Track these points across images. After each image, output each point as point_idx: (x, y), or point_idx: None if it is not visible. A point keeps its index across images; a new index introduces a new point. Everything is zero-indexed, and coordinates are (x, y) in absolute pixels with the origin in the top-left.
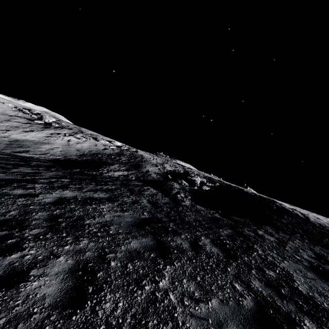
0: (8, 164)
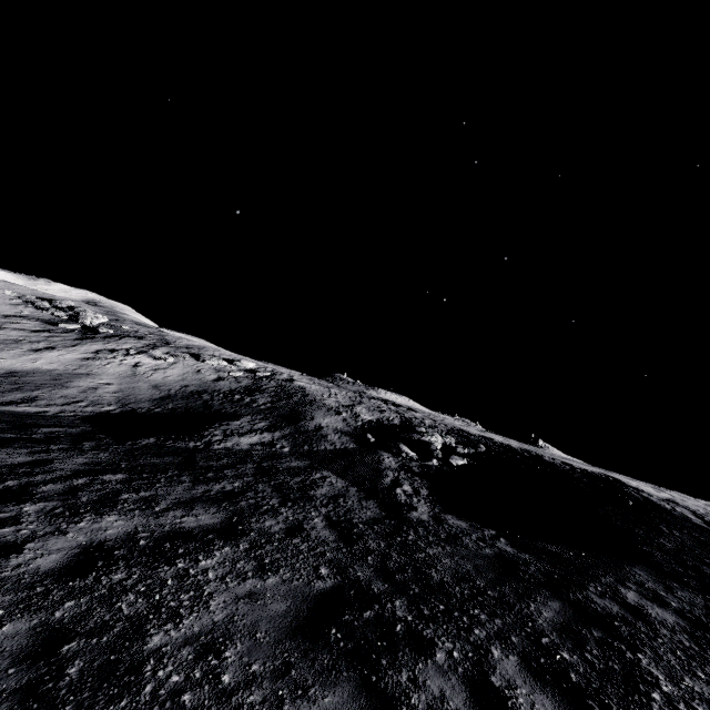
0: None
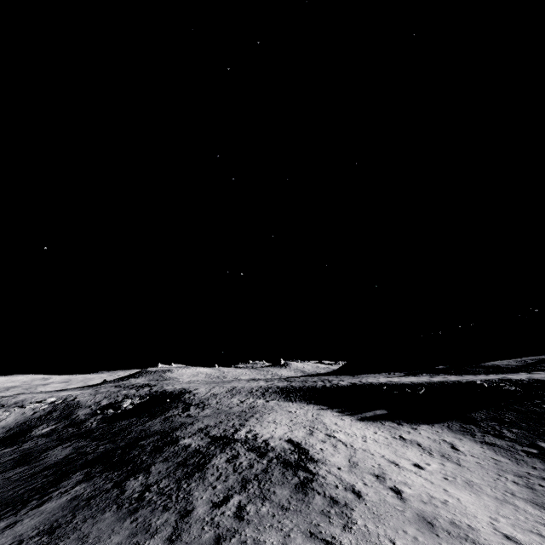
0: None
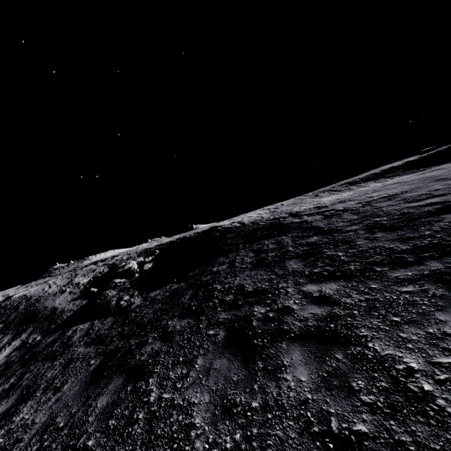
0: None
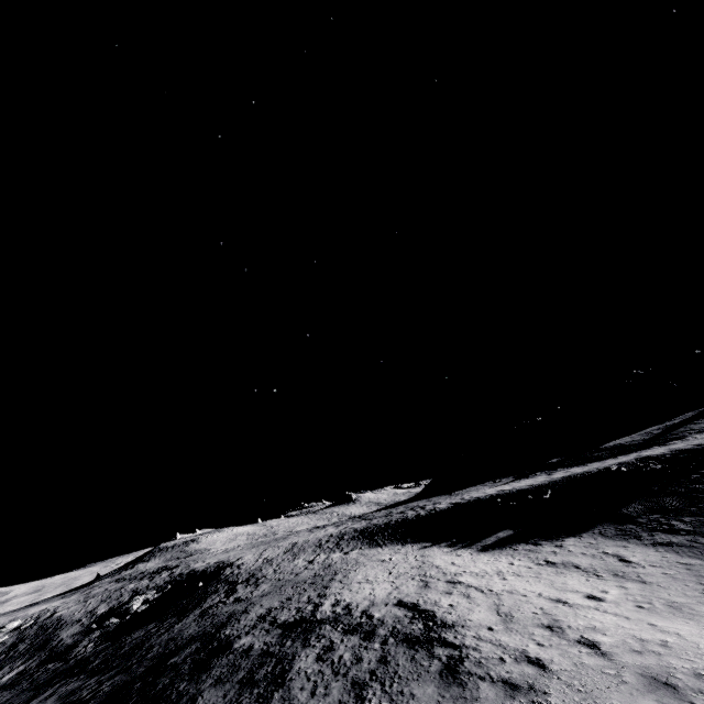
0: None
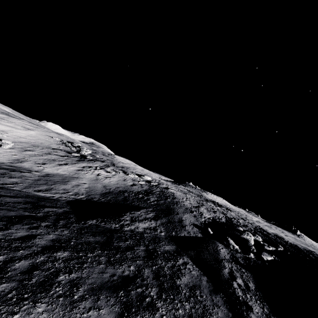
0: (2, 220)
